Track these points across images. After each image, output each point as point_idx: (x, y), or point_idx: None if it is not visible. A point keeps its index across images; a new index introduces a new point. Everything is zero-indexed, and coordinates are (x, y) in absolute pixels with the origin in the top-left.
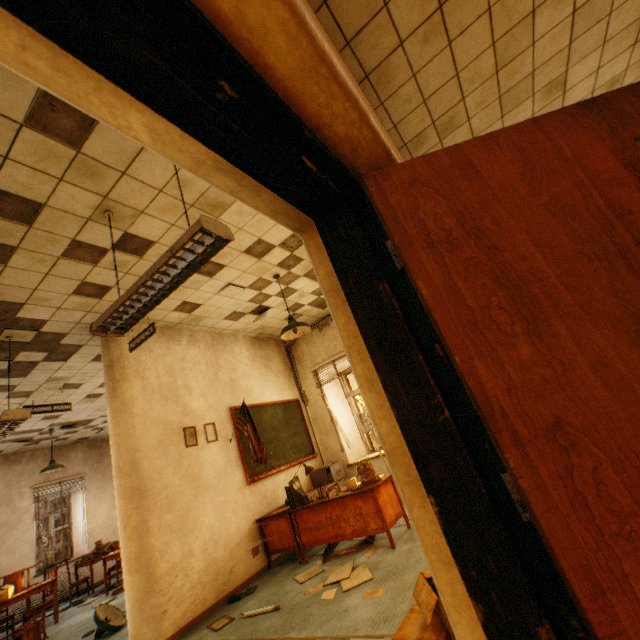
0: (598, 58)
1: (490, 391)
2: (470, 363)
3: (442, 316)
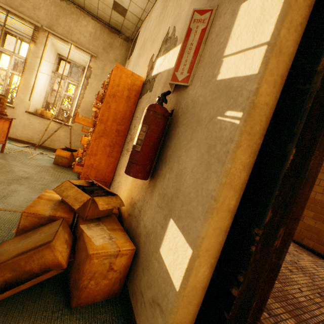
0: None
1: None
2: None
3: None
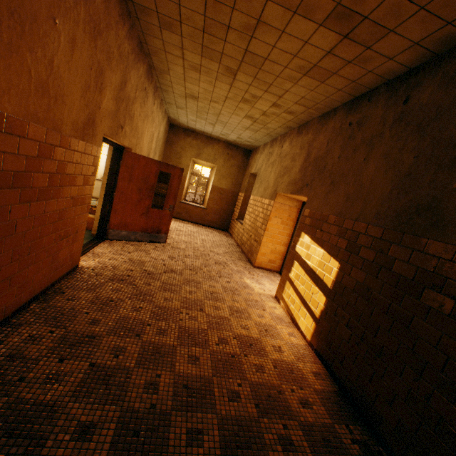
0: (223, 128)
1: (119, 185)
2: (120, 182)
3: (121, 175)
